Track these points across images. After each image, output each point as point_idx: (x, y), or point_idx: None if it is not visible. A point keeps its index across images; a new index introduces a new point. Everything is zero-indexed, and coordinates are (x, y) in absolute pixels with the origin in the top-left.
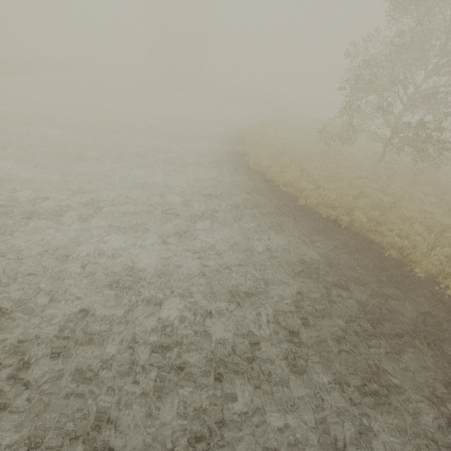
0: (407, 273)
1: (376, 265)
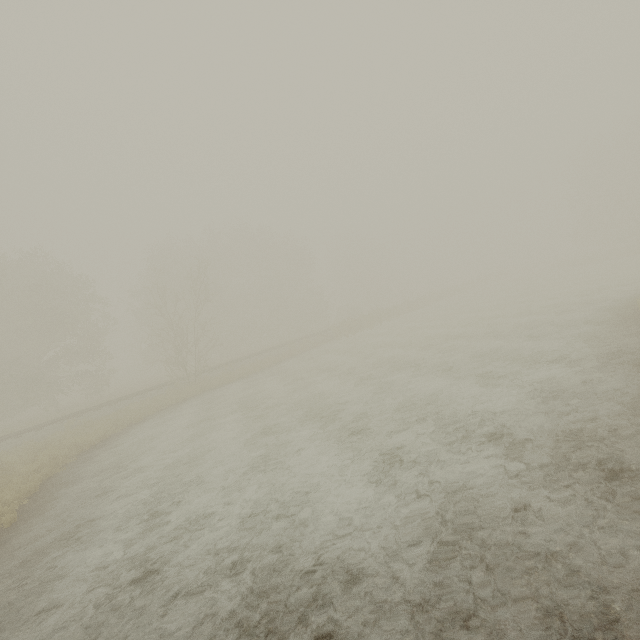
0: None
1: None
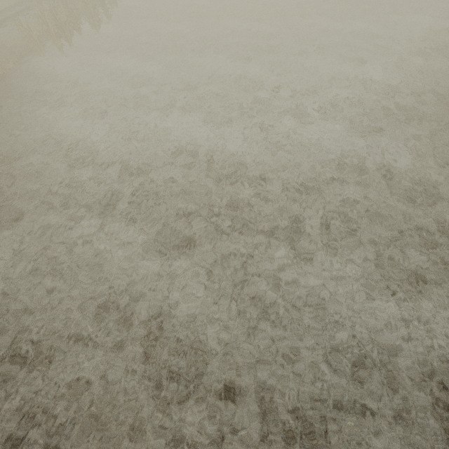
0: None
1: None
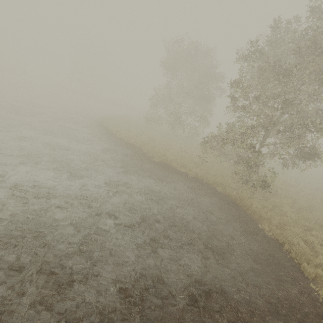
0: (145, 155)
1: (134, 152)
